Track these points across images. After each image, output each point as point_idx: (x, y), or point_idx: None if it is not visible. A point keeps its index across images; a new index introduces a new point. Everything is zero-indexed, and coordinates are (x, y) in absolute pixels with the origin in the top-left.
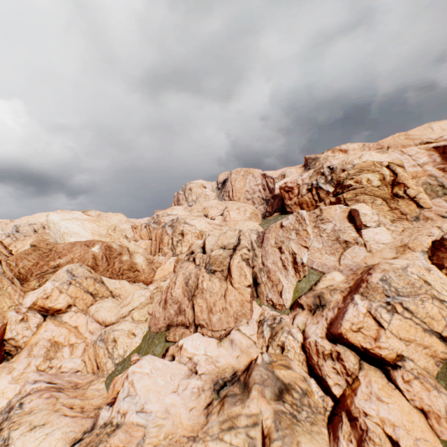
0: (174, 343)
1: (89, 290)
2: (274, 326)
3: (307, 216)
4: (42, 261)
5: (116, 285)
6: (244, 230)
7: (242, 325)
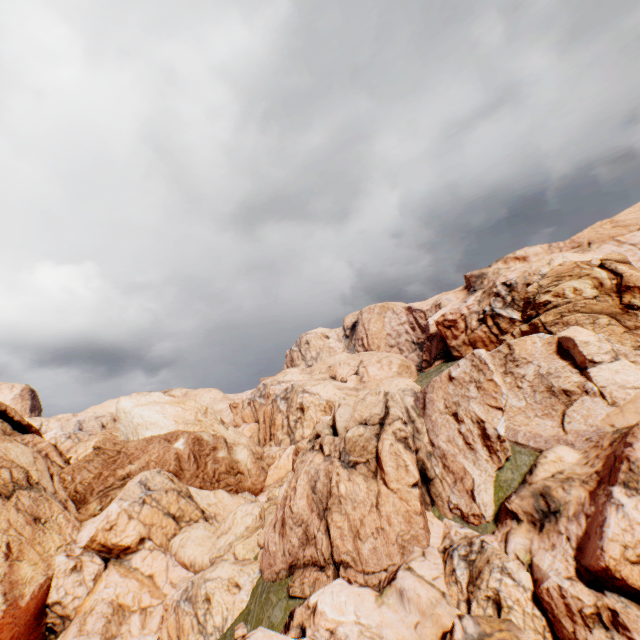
0: (303, 600)
1: (171, 510)
2: (472, 558)
3: (489, 357)
4: (107, 470)
5: (209, 499)
6: (392, 392)
7: (415, 560)
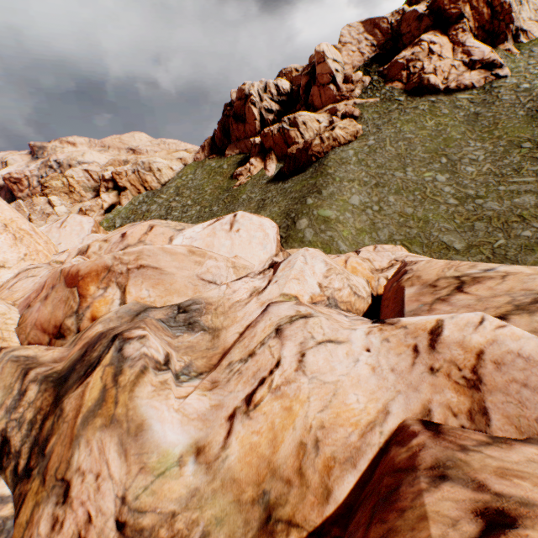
0: None
1: None
2: None
3: (26, 203)
4: None
5: None
6: None
7: None
